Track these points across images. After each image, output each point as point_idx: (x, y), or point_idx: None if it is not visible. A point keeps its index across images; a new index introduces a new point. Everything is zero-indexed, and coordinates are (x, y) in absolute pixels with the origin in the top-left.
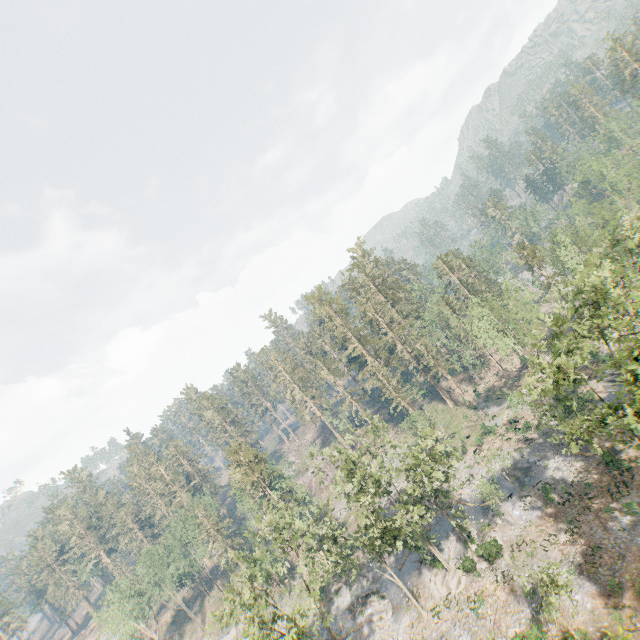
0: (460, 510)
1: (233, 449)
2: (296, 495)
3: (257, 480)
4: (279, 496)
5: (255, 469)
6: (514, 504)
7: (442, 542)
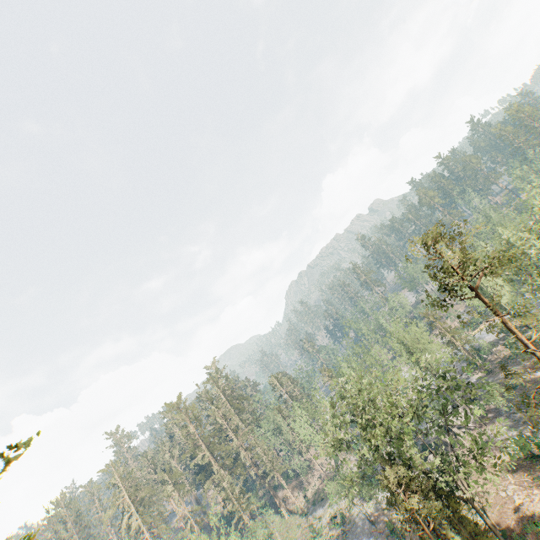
0: None
1: None
2: None
3: None
4: None
5: None
6: None
7: None
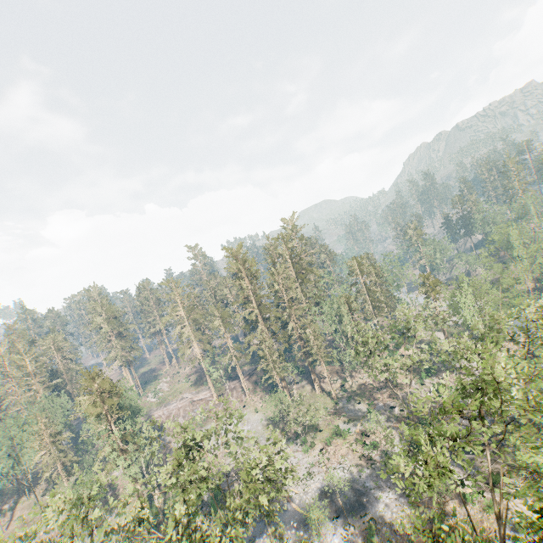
0: (286, 510)
1: (91, 374)
2: (138, 440)
3: (104, 412)
4: (120, 436)
5: (106, 401)
6: (337, 528)
7: (257, 540)
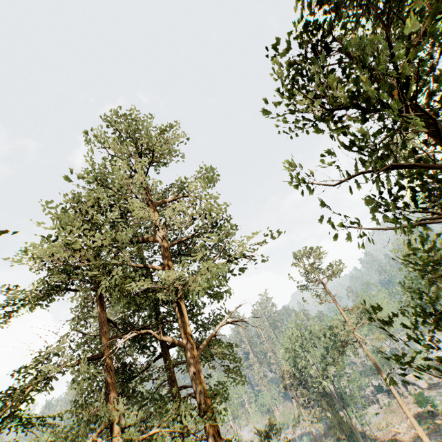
0: None
1: None
2: None
3: None
4: None
5: None
6: None
7: None
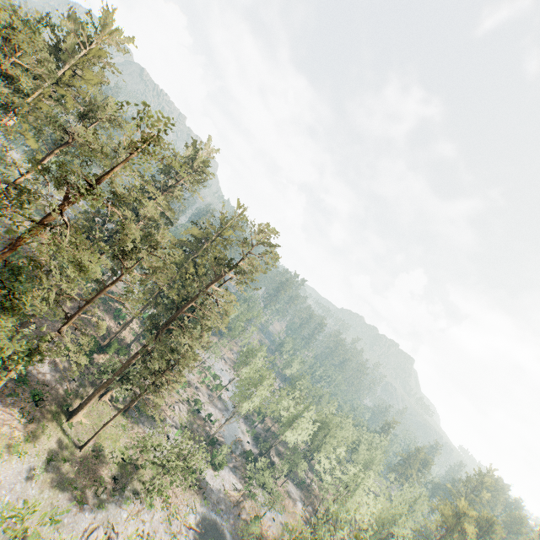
0: None
1: None
2: None
3: None
4: None
5: None
6: None
7: None
